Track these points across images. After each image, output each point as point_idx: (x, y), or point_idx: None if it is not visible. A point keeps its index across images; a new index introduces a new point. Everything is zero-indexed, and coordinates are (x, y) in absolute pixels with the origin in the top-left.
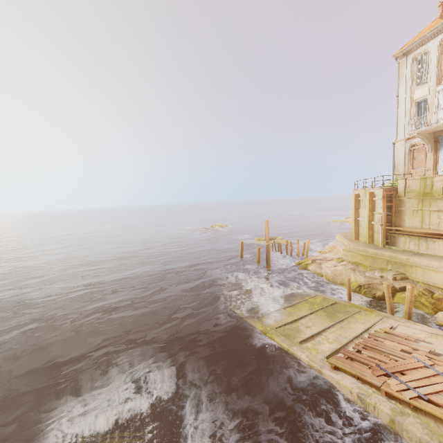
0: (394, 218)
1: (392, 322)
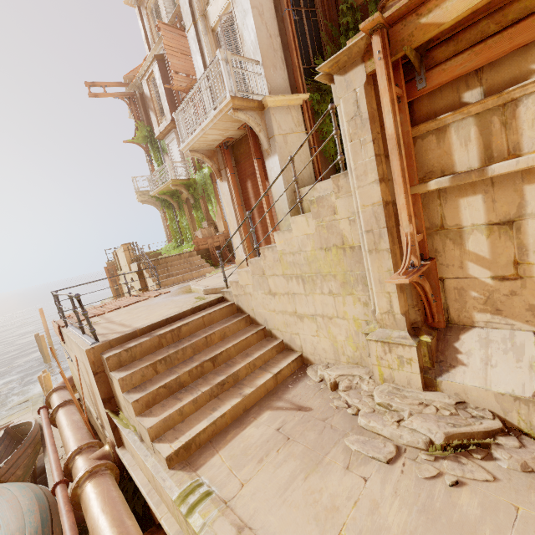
0: (121, 291)
1: (24, 417)
